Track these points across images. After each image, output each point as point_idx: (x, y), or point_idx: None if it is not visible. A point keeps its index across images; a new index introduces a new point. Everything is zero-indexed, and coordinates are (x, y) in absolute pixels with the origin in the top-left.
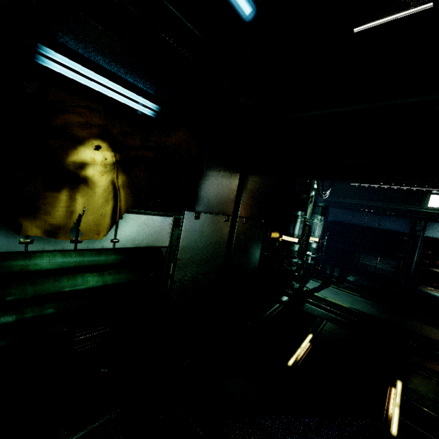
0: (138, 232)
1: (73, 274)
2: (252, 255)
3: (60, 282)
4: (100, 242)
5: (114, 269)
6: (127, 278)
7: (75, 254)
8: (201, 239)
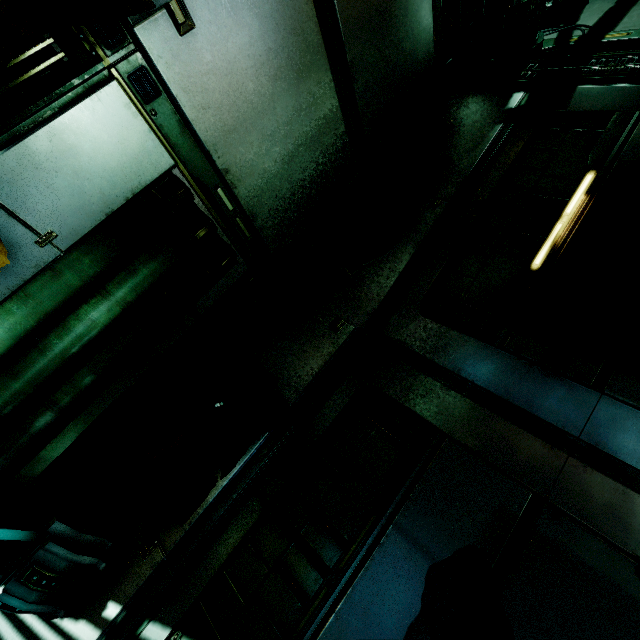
0: (73, 184)
1: (61, 324)
2: (410, 26)
3: (52, 350)
4: (20, 263)
5: (121, 269)
6: (155, 271)
7: (14, 304)
8: (245, 85)
